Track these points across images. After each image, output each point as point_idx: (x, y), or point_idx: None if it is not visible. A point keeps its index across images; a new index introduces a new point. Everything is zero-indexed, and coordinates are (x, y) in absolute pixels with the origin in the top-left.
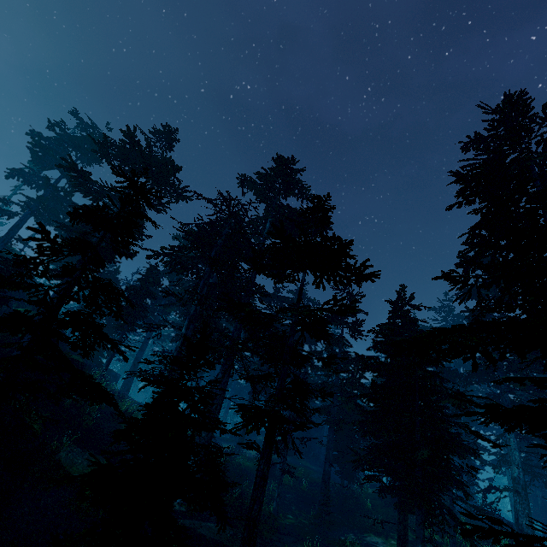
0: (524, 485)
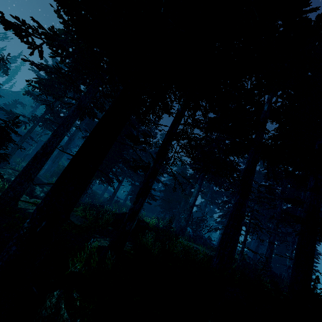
0: (190, 205)
